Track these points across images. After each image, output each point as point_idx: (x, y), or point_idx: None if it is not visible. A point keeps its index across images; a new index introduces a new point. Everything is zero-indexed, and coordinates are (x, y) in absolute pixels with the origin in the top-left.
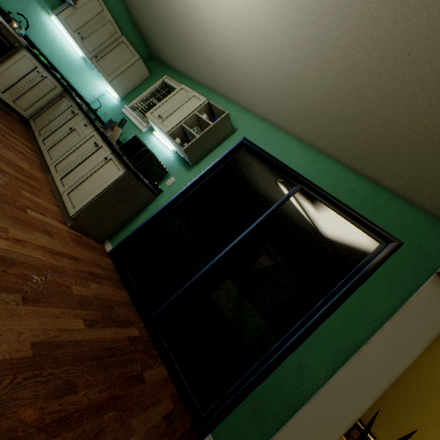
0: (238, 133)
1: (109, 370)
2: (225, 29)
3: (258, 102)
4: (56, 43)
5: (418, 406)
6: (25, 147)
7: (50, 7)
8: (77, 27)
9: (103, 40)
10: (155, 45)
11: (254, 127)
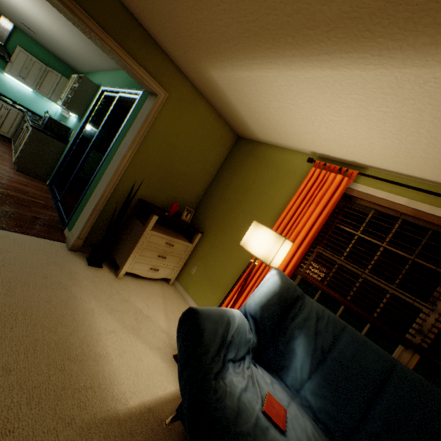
0: (101, 87)
1: (3, 197)
2: (53, 27)
3: (99, 60)
4: (15, 89)
5: (234, 207)
6: (3, 148)
7: (2, 69)
8: (18, 73)
9: (37, 75)
10: (69, 63)
11: (108, 78)
